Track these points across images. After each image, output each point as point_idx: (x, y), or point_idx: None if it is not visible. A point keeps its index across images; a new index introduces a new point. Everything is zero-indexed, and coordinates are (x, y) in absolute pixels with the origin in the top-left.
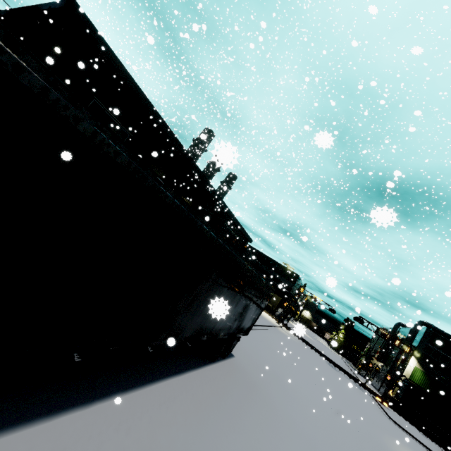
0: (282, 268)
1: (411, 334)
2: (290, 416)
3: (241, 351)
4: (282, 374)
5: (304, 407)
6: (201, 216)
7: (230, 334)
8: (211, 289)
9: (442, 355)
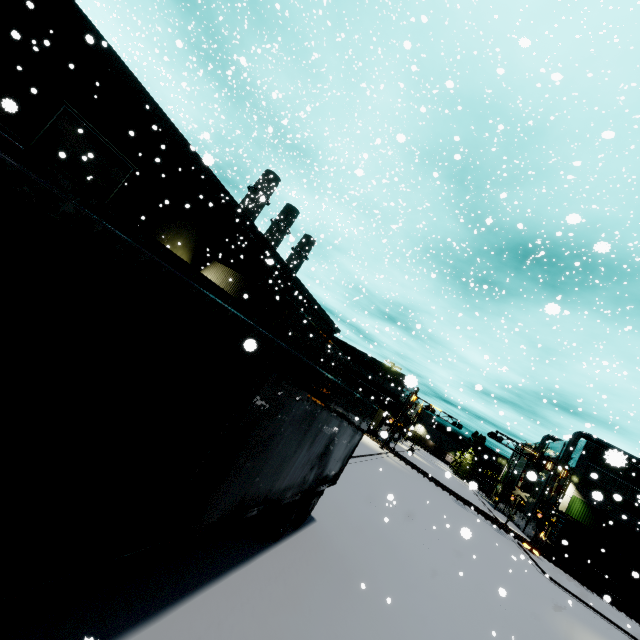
0: (385, 368)
1: (566, 451)
2: (411, 619)
3: (327, 509)
4: (393, 536)
5: (431, 592)
6: (197, 271)
7: (305, 491)
8: (255, 427)
9: (609, 477)
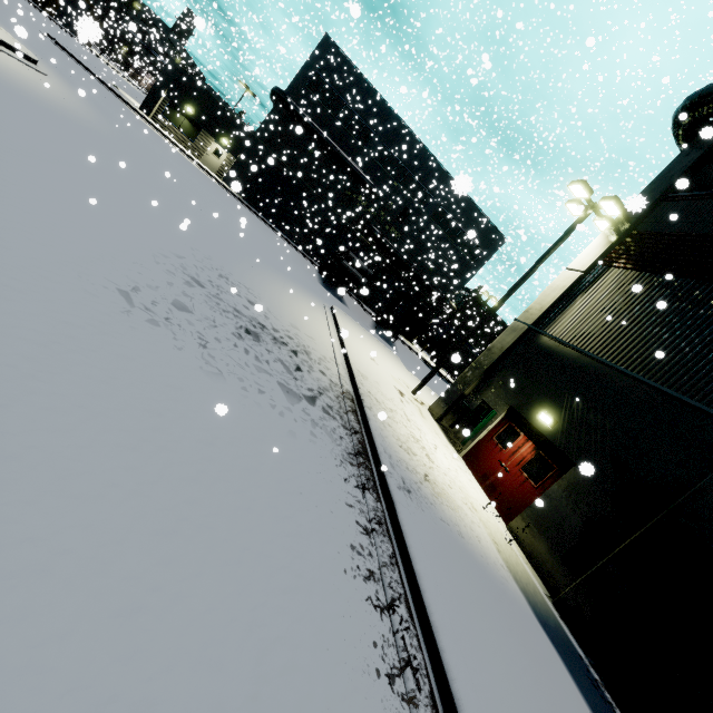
0: None
1: None
2: None
3: None
4: None
5: None
6: None
7: None
8: None
9: None
